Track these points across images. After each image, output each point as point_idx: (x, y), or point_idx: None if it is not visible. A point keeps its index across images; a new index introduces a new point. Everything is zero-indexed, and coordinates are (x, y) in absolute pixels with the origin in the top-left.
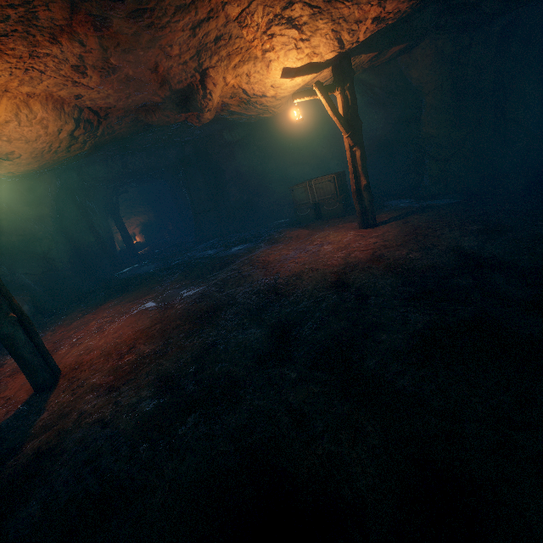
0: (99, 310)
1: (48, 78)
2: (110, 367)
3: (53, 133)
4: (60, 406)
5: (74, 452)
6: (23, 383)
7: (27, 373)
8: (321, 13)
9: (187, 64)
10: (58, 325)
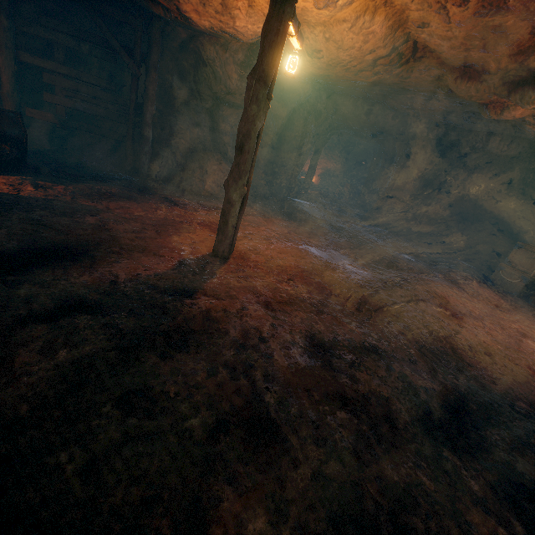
0: (270, 221)
1: None
2: (270, 283)
3: (364, 50)
4: (227, 283)
5: (234, 341)
6: (206, 237)
7: (220, 237)
8: None
9: None
10: None
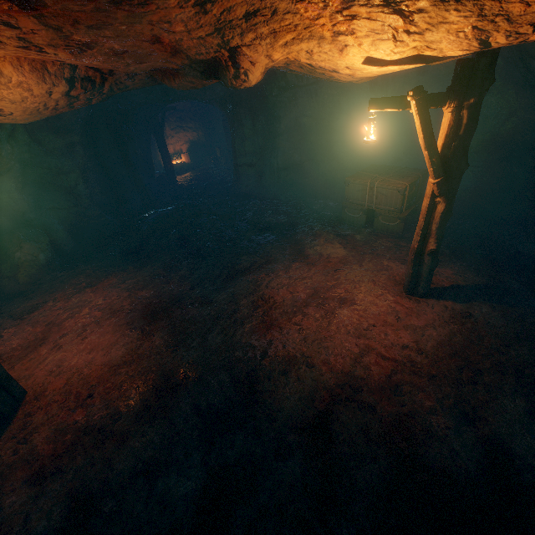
0: (100, 288)
1: None
2: (59, 423)
3: (41, 95)
4: None
5: None
6: None
7: None
8: (459, 0)
9: (205, 39)
10: (63, 291)
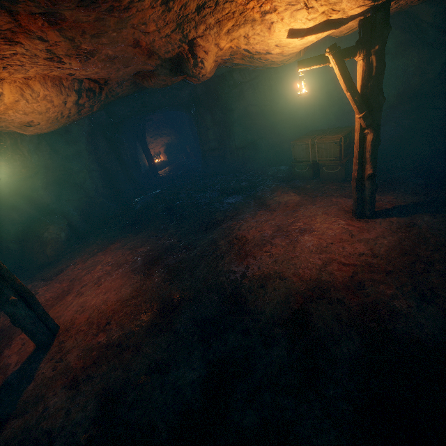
0: (108, 251)
1: (31, 67)
2: (86, 345)
3: (59, 105)
4: (42, 380)
5: None
6: None
7: (29, 337)
8: None
9: (171, 36)
10: (80, 257)
